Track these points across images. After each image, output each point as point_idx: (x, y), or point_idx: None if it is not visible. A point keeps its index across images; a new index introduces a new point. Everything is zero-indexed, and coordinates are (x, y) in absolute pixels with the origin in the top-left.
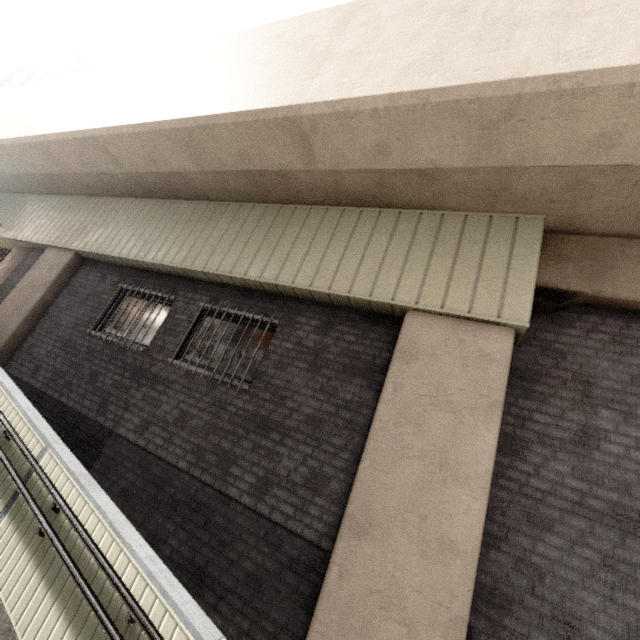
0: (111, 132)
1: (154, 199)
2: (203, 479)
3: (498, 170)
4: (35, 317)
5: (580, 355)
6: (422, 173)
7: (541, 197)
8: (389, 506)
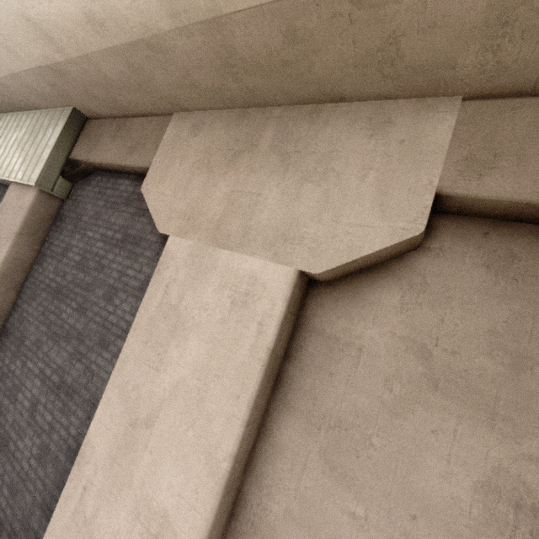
0: None
1: None
2: None
3: (14, 77)
4: None
5: (84, 203)
6: None
7: (53, 93)
8: None
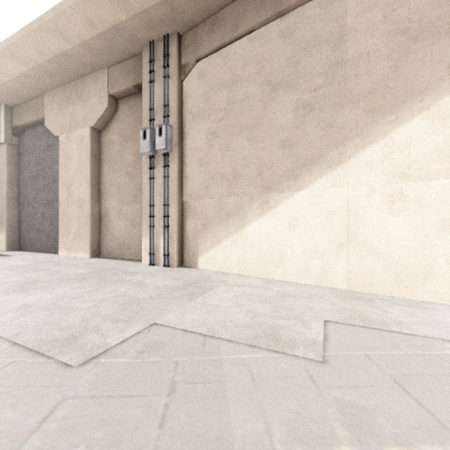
0: None
1: None
2: None
3: None
4: None
5: (27, 143)
6: None
7: None
8: None
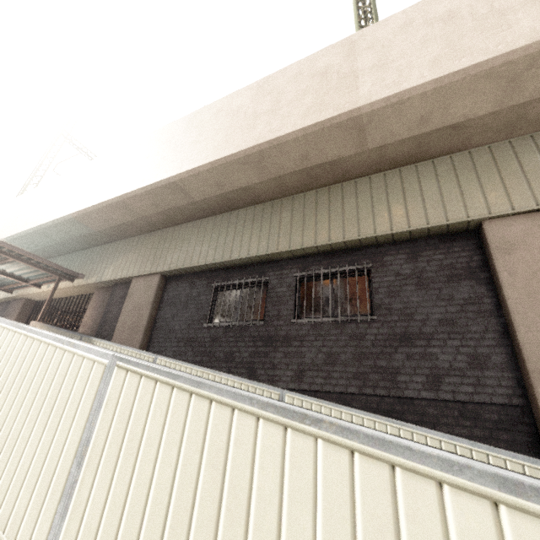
0: (190, 173)
1: (211, 216)
2: (377, 393)
3: (517, 106)
4: (149, 331)
5: None
6: (455, 127)
7: None
8: None
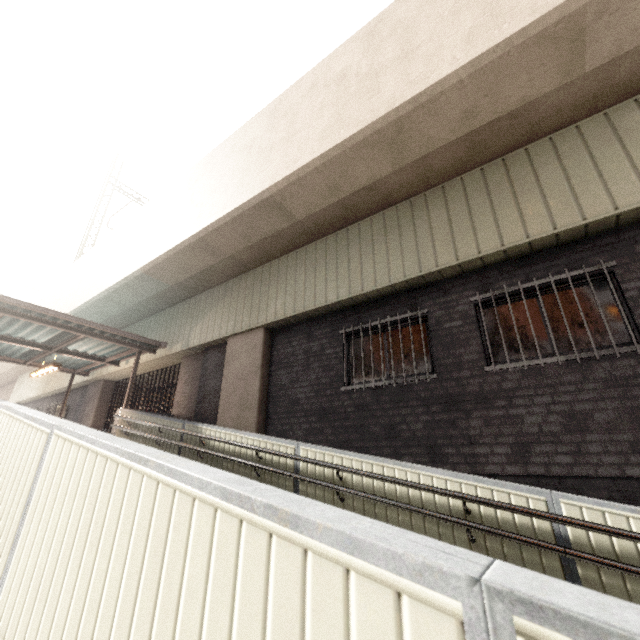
0: (292, 179)
1: (319, 239)
2: None
3: None
4: (263, 405)
5: None
6: None
7: None
8: None
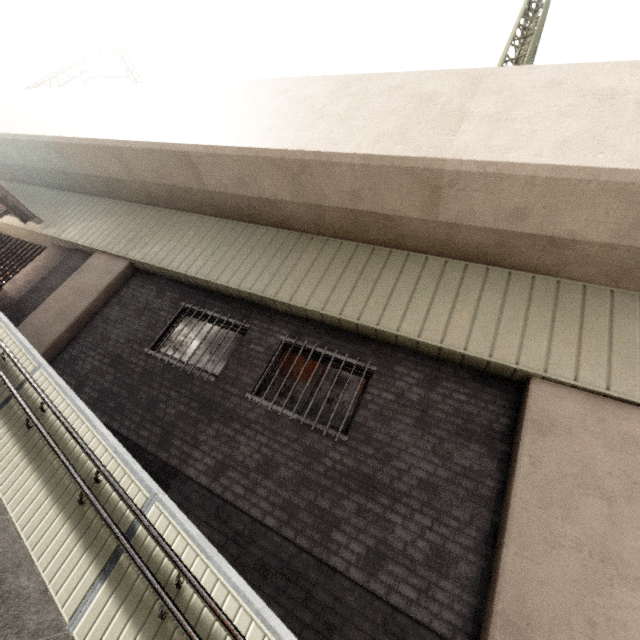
0: (209, 150)
1: (224, 219)
2: (298, 542)
3: None
4: (79, 326)
5: None
6: (553, 241)
7: None
8: (548, 605)
